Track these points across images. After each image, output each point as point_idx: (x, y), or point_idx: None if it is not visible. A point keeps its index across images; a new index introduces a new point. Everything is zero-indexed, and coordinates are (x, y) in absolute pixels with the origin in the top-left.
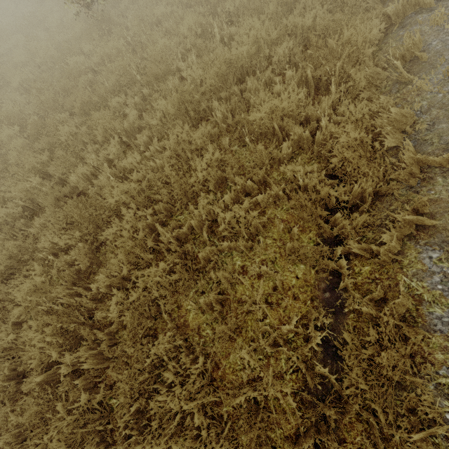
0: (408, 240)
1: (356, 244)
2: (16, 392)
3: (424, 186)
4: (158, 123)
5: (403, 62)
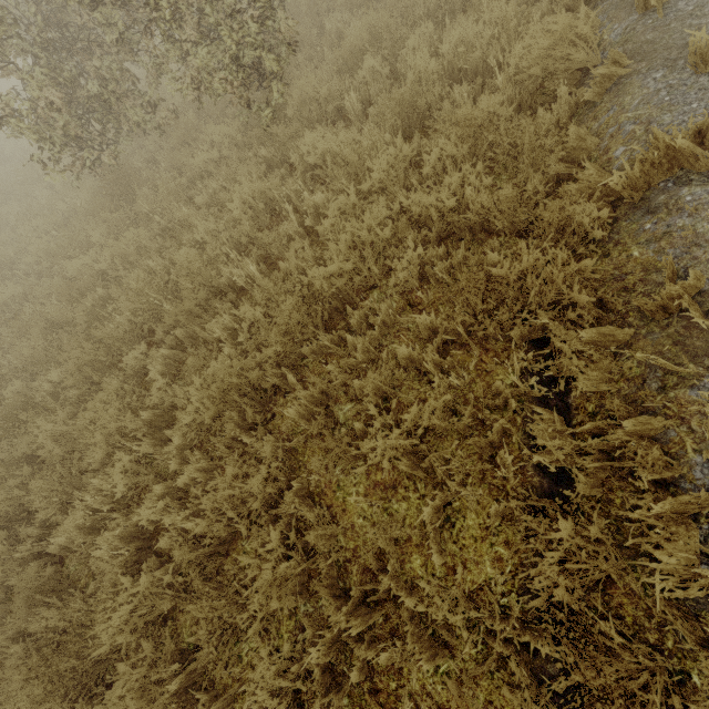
0: None
1: None
2: None
3: None
4: (196, 417)
5: (664, 314)
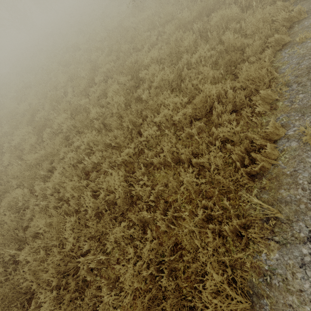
0: (278, 52)
1: (253, 57)
2: (104, 129)
3: (289, 31)
4: (166, 38)
5: None
